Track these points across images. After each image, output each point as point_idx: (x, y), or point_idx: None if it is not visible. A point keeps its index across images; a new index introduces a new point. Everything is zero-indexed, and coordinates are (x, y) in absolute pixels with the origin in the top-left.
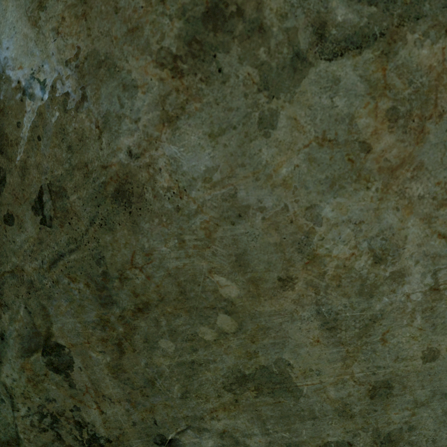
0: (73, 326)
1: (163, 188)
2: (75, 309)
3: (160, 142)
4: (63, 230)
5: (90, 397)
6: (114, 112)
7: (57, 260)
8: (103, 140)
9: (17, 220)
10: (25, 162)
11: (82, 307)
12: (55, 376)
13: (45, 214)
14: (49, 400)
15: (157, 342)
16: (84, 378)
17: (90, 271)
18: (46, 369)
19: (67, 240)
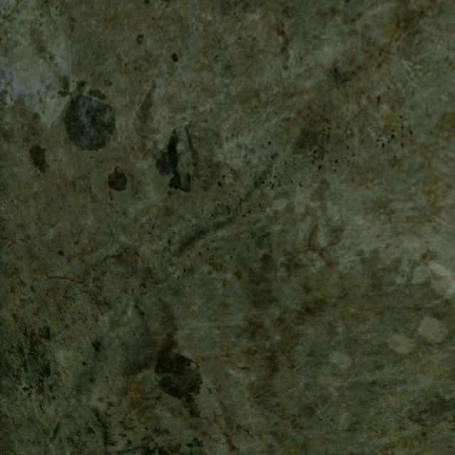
0: (207, 333)
1: (377, 128)
2: (214, 309)
3: (387, 55)
4: (208, 194)
5: (218, 427)
6: (315, 6)
7: (194, 239)
8: (289, 52)
9: (130, 181)
10: (148, 95)
11: (224, 306)
12: (171, 400)
13: (178, 172)
14: (158, 431)
15: (327, 356)
16: (213, 404)
17: (245, 254)
18: (159, 391)
19: (213, 209)
